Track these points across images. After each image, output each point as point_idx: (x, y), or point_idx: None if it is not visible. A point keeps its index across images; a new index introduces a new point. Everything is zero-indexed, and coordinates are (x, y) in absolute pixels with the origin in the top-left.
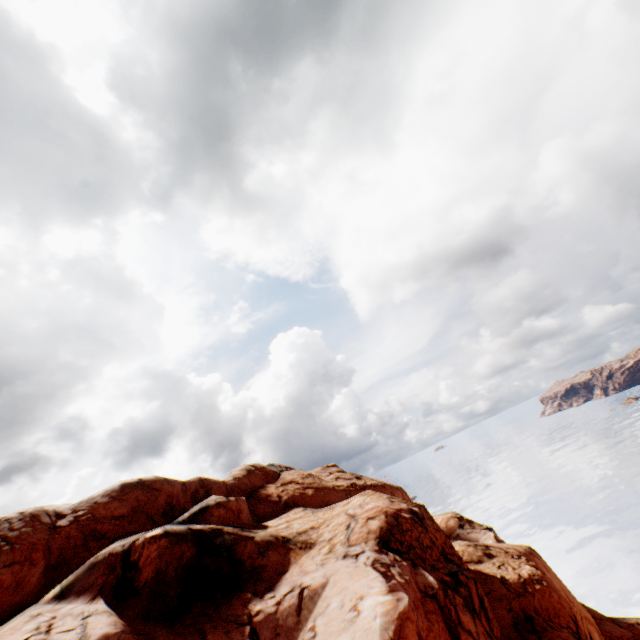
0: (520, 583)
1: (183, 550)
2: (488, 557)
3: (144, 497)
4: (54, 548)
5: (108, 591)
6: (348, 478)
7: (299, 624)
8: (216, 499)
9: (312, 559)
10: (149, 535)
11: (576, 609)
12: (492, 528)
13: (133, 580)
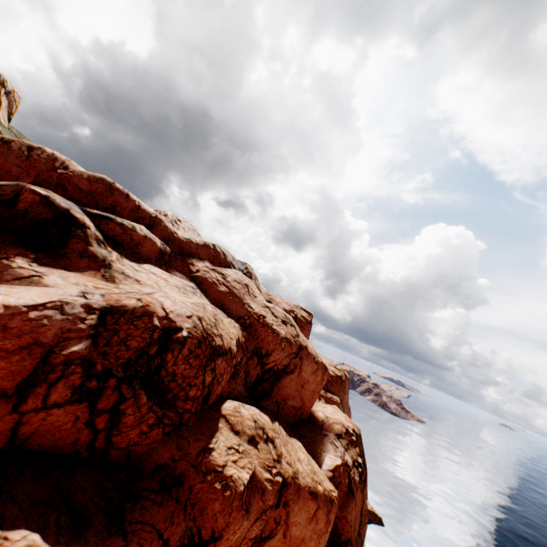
0: (212, 467)
1: (44, 212)
2: (249, 440)
3: (101, 191)
4: (42, 177)
5: (5, 198)
6: (275, 315)
7: (6, 282)
8: (125, 222)
9: (87, 281)
10: (33, 188)
11: (233, 539)
12: (365, 468)
13: (17, 204)
